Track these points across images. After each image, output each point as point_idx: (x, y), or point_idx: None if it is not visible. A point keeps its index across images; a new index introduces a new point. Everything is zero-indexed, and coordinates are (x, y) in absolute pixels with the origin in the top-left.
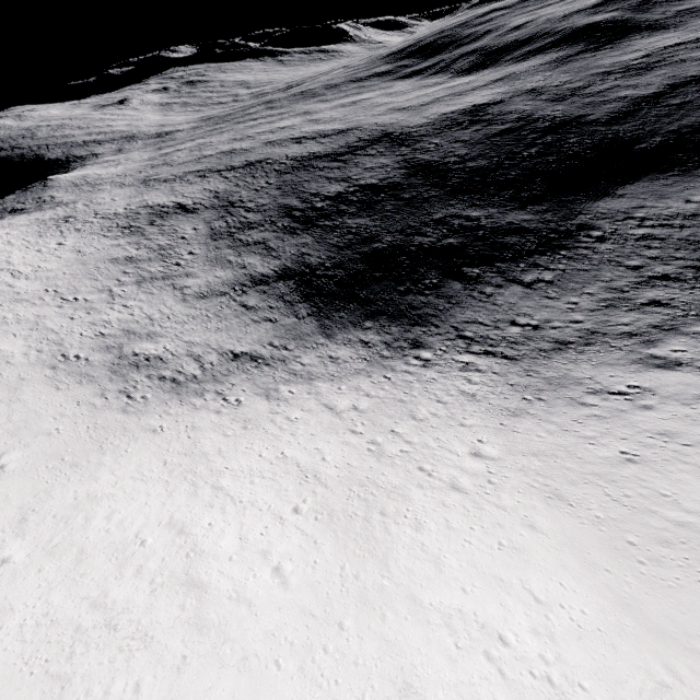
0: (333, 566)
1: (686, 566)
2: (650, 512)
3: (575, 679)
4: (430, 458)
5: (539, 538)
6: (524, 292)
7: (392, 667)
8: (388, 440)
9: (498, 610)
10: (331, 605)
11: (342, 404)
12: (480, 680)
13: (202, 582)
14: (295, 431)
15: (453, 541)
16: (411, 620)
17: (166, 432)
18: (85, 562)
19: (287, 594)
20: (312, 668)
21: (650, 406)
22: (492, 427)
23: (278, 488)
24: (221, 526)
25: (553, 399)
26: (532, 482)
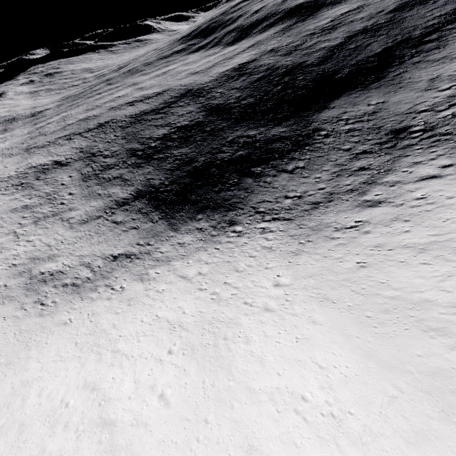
0: (197, 382)
1: (398, 322)
2: (376, 295)
3: (346, 409)
4: (250, 295)
5: (318, 328)
6: (289, 177)
7: (240, 438)
8: (223, 289)
9: (299, 381)
10: (199, 409)
11: (191, 272)
12: (293, 428)
13: (112, 420)
14: (163, 298)
15: (269, 345)
16: (249, 403)
17: (74, 322)
18: (26, 432)
19: (169, 411)
20: (190, 455)
21: (368, 231)
22: (284, 265)
23: (156, 340)
24: (121, 377)
25: (316, 239)
26: (311, 294)
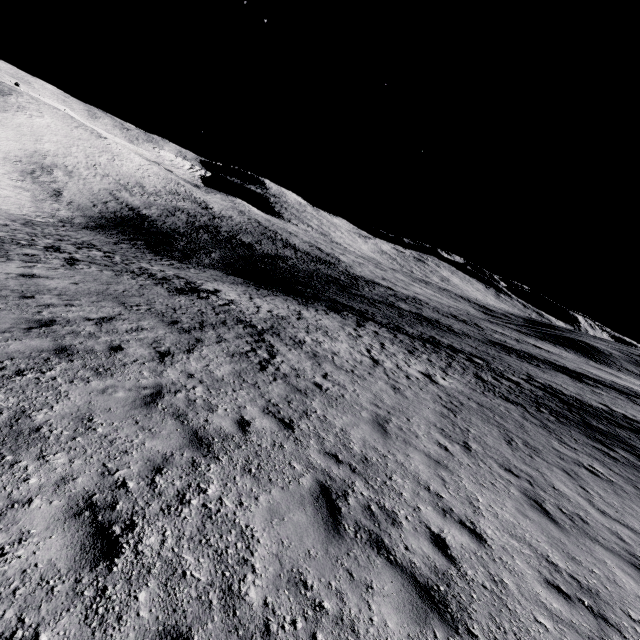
0: None
1: None
2: None
3: None
4: None
5: None
6: (106, 240)
7: None
8: None
9: None
10: None
11: (4, 191)
12: None
13: None
14: None
15: None
16: None
17: None
18: None
19: None
20: None
21: None
22: None
23: None
24: None
25: None
26: None
